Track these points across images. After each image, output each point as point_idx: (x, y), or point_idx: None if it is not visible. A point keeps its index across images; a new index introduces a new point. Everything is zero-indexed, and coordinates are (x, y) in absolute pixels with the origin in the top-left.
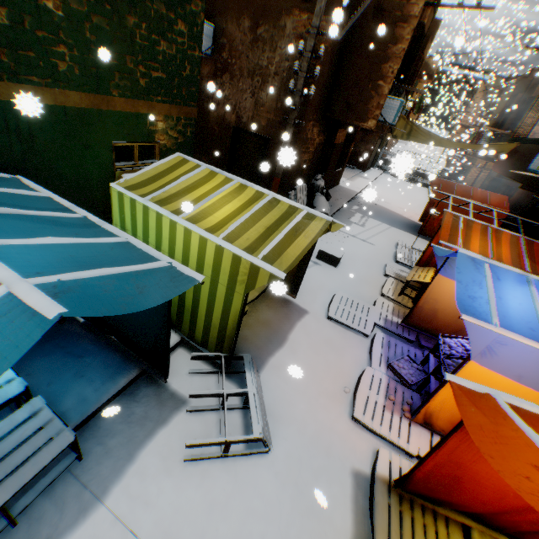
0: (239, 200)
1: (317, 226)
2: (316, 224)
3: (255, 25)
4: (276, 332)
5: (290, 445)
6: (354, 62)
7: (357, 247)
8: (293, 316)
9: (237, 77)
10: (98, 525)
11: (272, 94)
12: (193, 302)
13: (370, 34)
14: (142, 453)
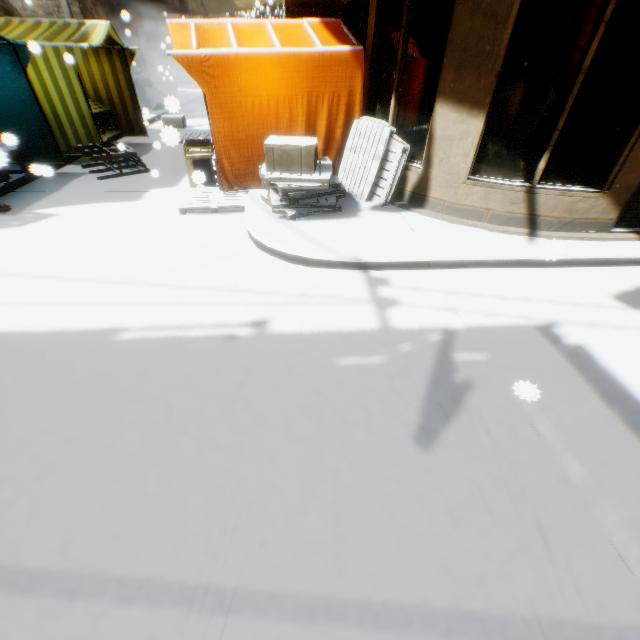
0: (42, 32)
1: (103, 30)
2: (102, 29)
3: None
4: (141, 152)
5: (163, 169)
6: None
7: (202, 120)
8: (152, 146)
9: None
10: (63, 193)
11: None
12: (54, 114)
13: None
14: (72, 183)
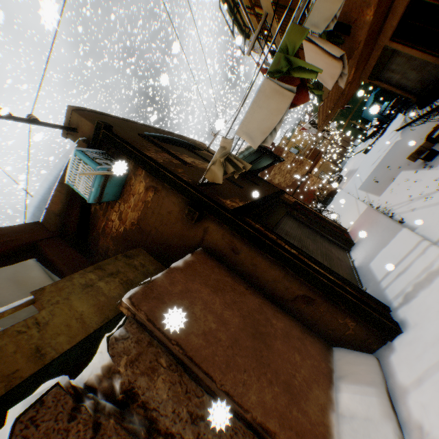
0: None
1: None
2: None
3: None
4: None
5: None
6: None
7: None
8: None
9: None
10: None
11: None
12: None
13: None
14: None
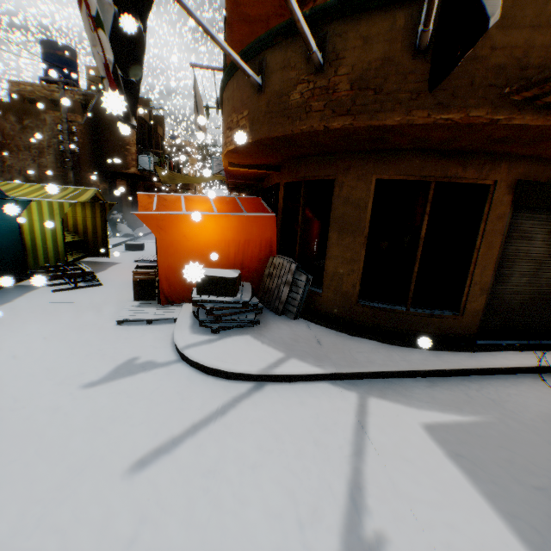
0: (45, 191)
1: (92, 192)
2: (91, 191)
3: (22, 119)
4: (100, 268)
5: (114, 283)
6: (107, 137)
7: None
8: (111, 264)
9: (17, 151)
10: (14, 304)
11: (52, 159)
12: (33, 242)
13: (110, 122)
14: (27, 294)
